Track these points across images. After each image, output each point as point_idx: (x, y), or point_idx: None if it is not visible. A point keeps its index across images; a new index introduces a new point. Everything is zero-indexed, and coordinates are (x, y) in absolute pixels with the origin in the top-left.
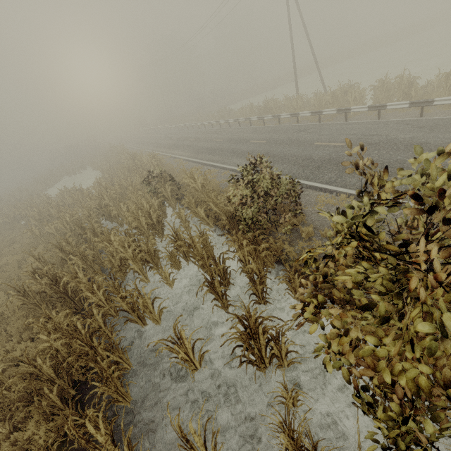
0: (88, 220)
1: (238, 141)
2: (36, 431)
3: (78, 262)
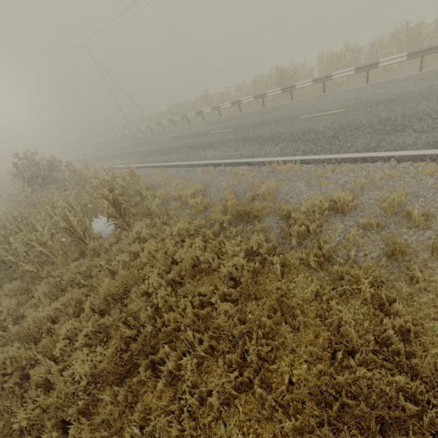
0: None
1: (82, 155)
2: None
3: None
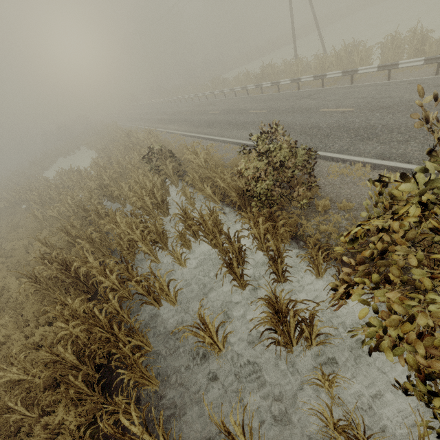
0: (90, 201)
1: (236, 112)
2: (66, 416)
3: (86, 245)
